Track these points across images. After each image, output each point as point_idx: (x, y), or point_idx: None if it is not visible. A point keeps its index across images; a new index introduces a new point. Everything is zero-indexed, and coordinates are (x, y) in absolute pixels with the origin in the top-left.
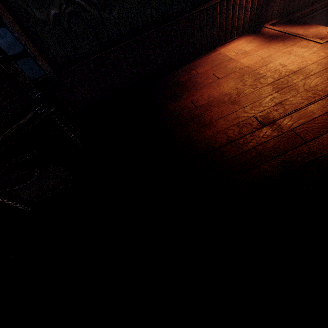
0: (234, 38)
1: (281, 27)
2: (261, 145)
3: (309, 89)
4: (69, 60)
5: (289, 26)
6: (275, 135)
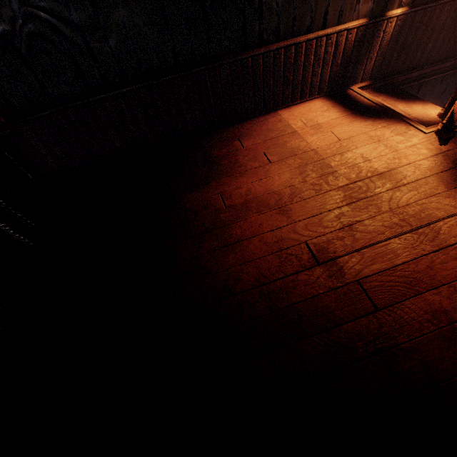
0: (307, 99)
1: (374, 93)
2: (306, 302)
3: (396, 210)
4: (33, 104)
5: (386, 94)
6: (332, 287)
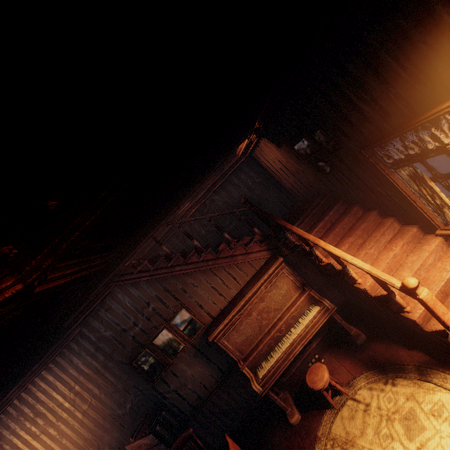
0: None
1: None
2: None
3: None
4: None
5: None
6: None
